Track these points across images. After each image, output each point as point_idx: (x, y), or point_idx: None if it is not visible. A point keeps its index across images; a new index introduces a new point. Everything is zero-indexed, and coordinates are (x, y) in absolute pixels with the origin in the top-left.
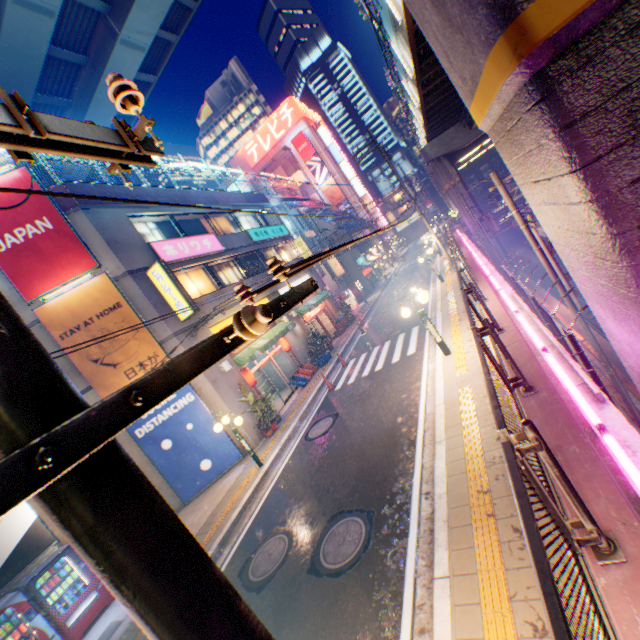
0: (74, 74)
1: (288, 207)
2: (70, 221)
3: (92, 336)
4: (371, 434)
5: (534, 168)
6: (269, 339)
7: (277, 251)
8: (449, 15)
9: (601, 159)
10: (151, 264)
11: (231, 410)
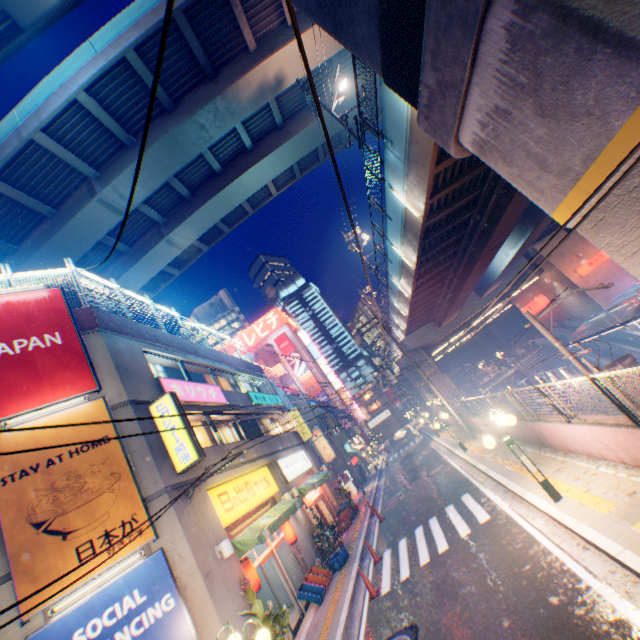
0: (114, 258)
1: None
2: (84, 339)
3: (50, 481)
4: (516, 636)
5: None
6: (276, 516)
7: (272, 420)
8: (573, 108)
9: None
10: (155, 398)
11: (227, 633)
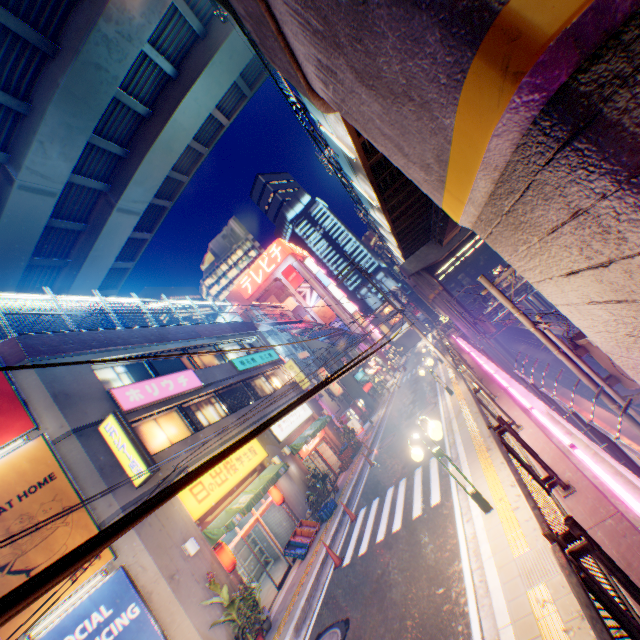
0: (74, 238)
1: (280, 330)
2: (13, 376)
3: (5, 527)
4: None
5: (567, 253)
6: (254, 492)
7: (267, 377)
8: (389, 82)
9: None
10: (107, 415)
11: (194, 623)
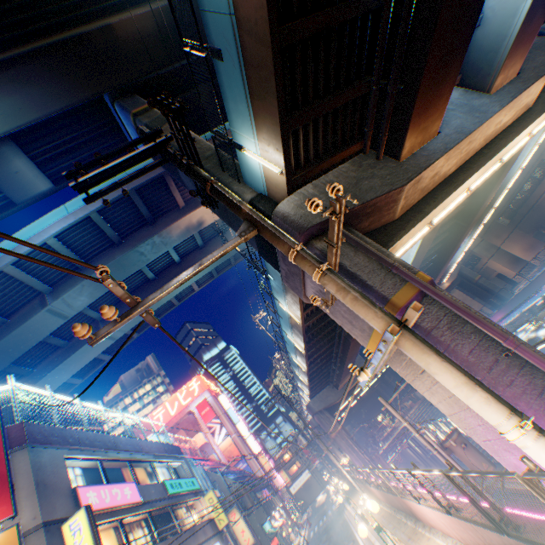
0: (51, 351)
1: None
2: (11, 458)
3: None
4: None
5: None
6: None
7: (187, 508)
8: None
9: (450, 345)
10: (69, 513)
11: None
